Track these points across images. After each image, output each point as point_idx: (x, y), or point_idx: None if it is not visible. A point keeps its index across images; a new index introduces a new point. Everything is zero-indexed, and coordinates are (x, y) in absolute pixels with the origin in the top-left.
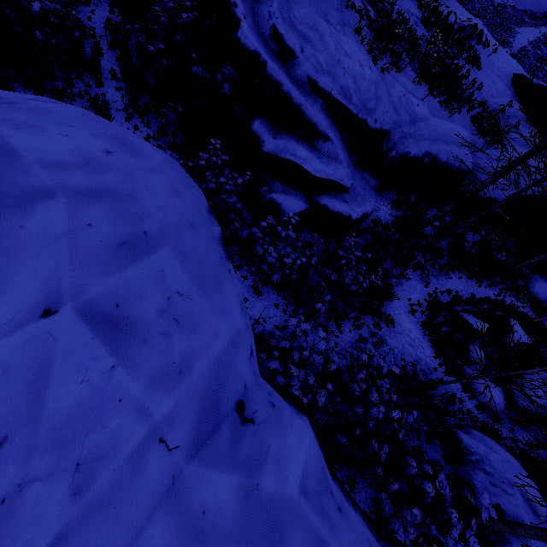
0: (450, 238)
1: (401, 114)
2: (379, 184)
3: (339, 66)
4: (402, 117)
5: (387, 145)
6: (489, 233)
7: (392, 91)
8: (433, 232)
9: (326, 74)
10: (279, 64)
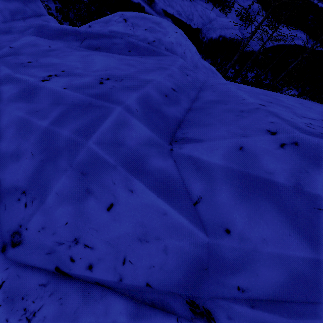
0: (241, 77)
1: (204, 19)
2: (202, 57)
3: (173, 1)
4: (205, 20)
5: (202, 36)
6: (258, 72)
7: (197, 8)
8: (232, 76)
9: (169, 6)
10: (148, 6)
